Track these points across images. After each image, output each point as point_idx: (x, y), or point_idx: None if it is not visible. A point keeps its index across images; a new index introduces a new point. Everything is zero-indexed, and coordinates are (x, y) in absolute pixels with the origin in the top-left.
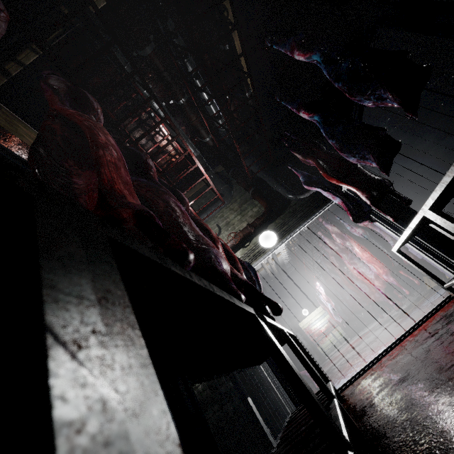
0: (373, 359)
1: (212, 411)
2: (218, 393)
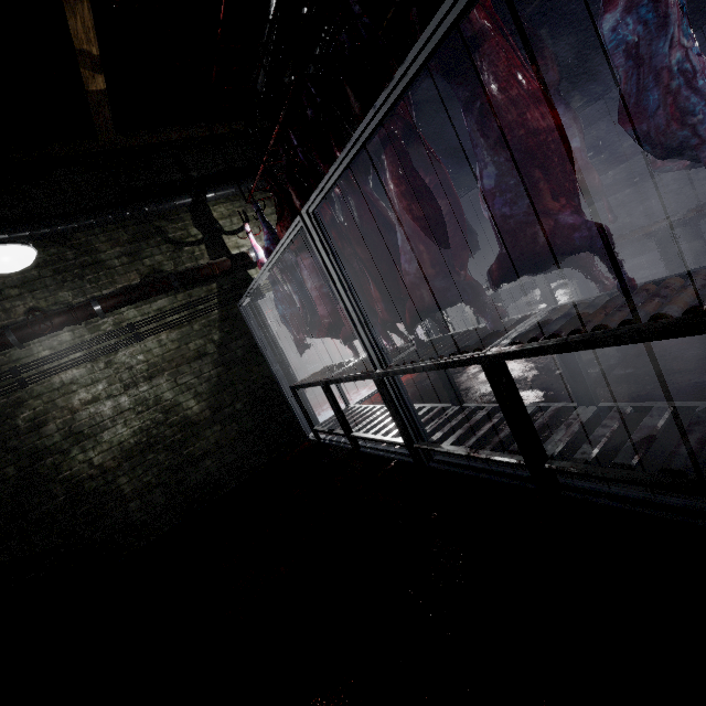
0: (368, 395)
1: (211, 431)
2: (222, 414)
